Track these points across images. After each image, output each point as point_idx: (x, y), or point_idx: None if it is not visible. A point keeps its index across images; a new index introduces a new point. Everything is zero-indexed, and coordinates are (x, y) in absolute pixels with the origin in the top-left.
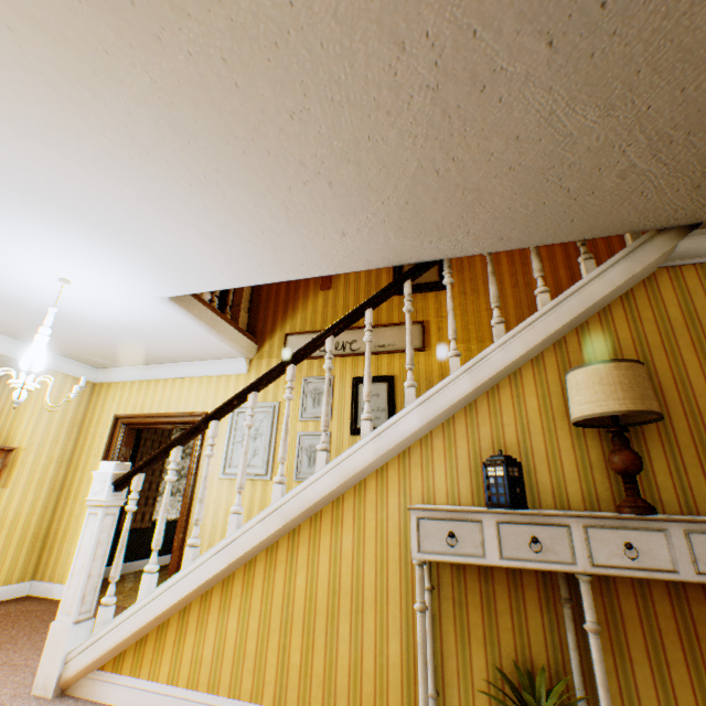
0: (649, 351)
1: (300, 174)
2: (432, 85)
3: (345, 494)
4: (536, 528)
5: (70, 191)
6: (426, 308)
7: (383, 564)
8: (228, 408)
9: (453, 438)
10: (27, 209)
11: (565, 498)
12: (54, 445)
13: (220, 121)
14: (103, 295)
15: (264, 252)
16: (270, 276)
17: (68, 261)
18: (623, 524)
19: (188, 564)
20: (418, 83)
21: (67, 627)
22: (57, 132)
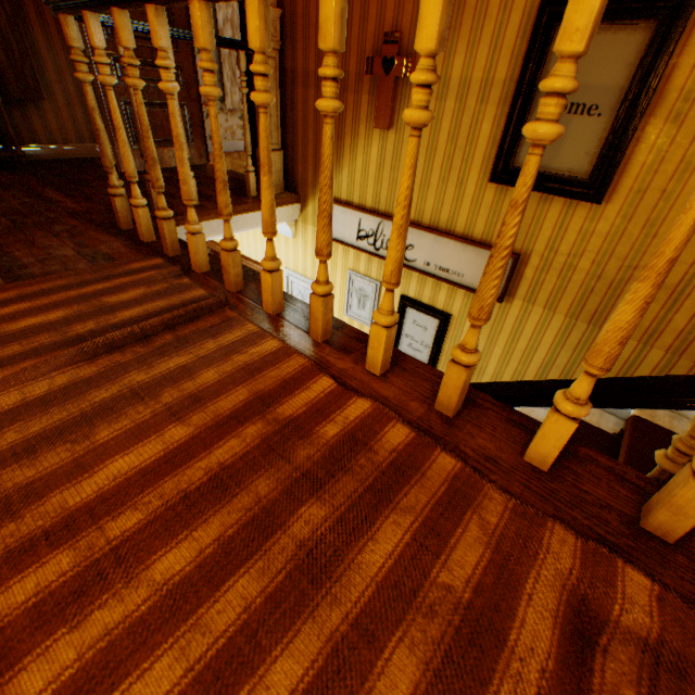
0: None
1: None
2: None
3: None
4: None
5: None
6: (535, 229)
7: None
8: None
9: None
10: None
11: None
12: None
13: None
14: None
15: None
16: None
17: None
18: None
19: None
20: None
21: None
22: None
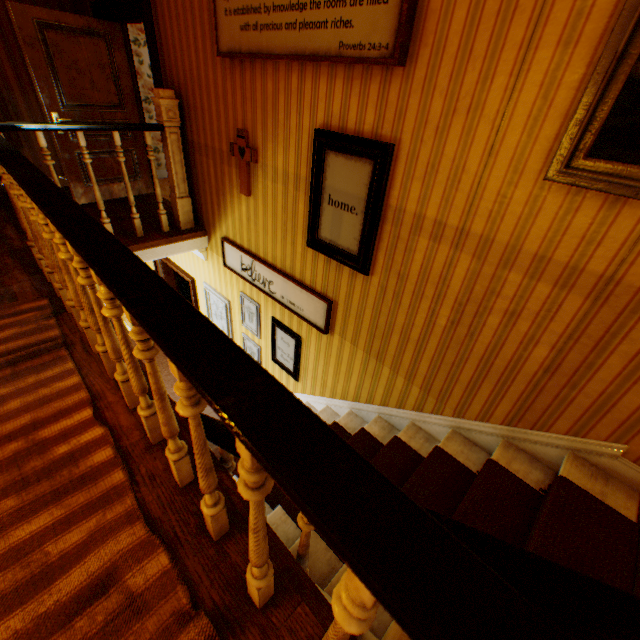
0: None
1: None
2: None
3: None
4: None
5: None
6: (337, 285)
7: None
8: None
9: None
10: None
11: None
12: None
13: None
14: None
15: None
16: None
17: None
18: None
19: None
20: None
21: None
22: None
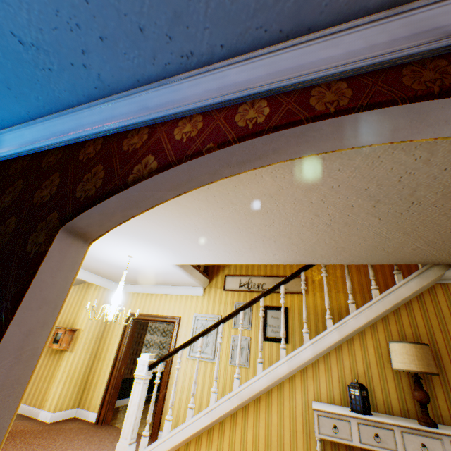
0: (432, 329)
1: (262, 238)
2: (328, 223)
3: (272, 389)
4: (377, 429)
5: (156, 234)
6: None
7: (294, 432)
8: (209, 331)
9: (329, 365)
10: (133, 237)
11: (390, 407)
12: (96, 327)
13: (234, 224)
14: (145, 261)
15: (233, 256)
16: (232, 262)
17: (138, 251)
18: (420, 433)
19: (189, 418)
20: (322, 222)
21: (126, 446)
22: (165, 222)
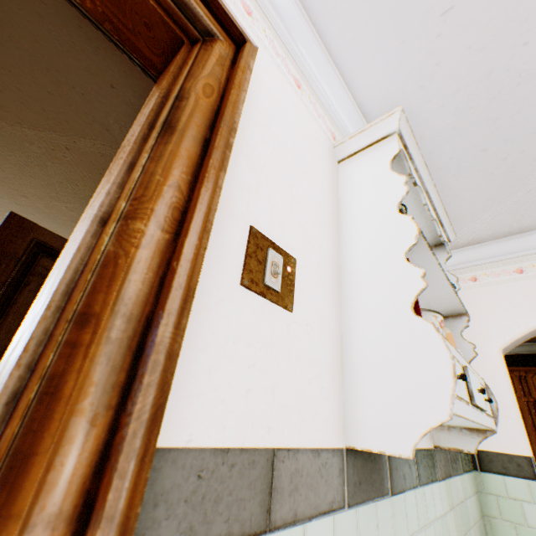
0: None
1: None
2: None
3: None
4: None
5: None
6: None
7: None
8: None
9: None
10: None
11: None
12: None
13: None
14: None
15: None
16: None
17: None
18: None
19: None
20: None
21: None
22: None
